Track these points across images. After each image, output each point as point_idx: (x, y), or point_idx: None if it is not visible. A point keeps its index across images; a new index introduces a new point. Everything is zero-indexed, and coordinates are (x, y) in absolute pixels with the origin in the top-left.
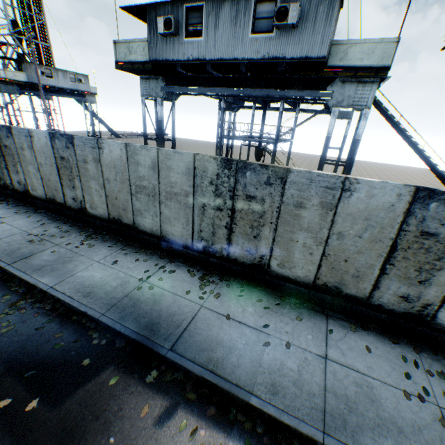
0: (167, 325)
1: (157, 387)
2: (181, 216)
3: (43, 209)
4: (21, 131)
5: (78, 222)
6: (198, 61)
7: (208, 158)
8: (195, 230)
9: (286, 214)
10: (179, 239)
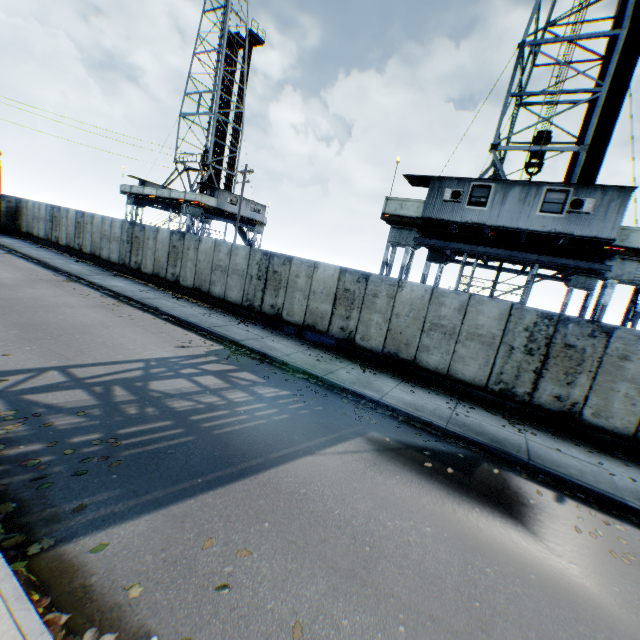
0: (508, 444)
1: (535, 483)
2: (480, 357)
3: (293, 335)
4: (304, 262)
5: (338, 352)
6: (477, 224)
7: (527, 308)
8: (494, 372)
9: (606, 364)
10: (469, 379)
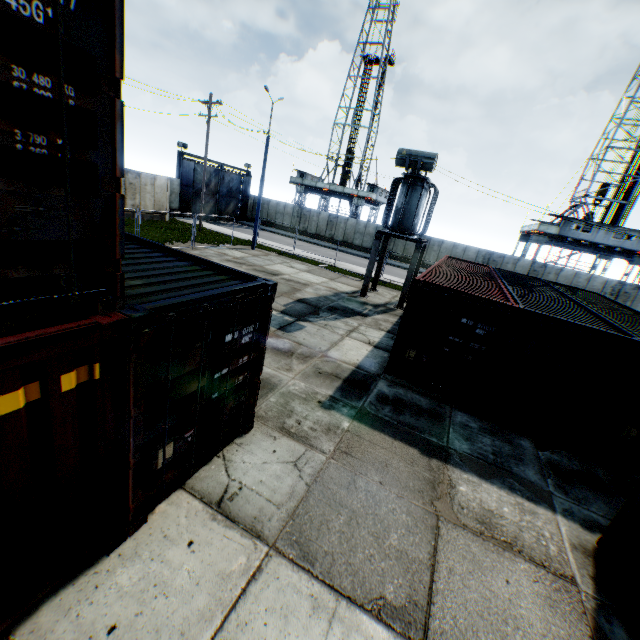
0: None
1: None
2: None
3: None
4: (512, 257)
5: None
6: (583, 240)
7: (612, 280)
8: None
9: (636, 298)
10: None
